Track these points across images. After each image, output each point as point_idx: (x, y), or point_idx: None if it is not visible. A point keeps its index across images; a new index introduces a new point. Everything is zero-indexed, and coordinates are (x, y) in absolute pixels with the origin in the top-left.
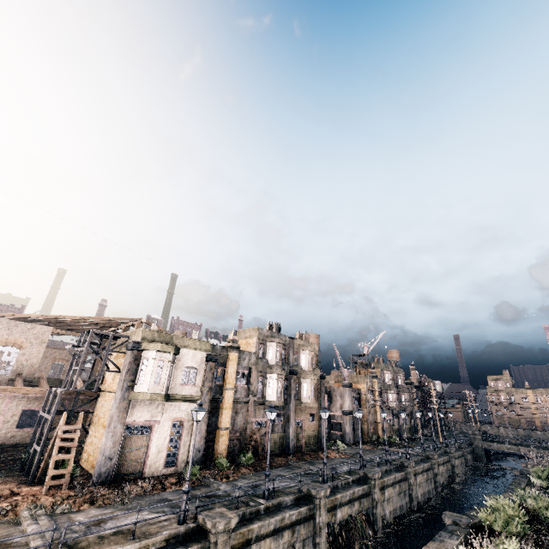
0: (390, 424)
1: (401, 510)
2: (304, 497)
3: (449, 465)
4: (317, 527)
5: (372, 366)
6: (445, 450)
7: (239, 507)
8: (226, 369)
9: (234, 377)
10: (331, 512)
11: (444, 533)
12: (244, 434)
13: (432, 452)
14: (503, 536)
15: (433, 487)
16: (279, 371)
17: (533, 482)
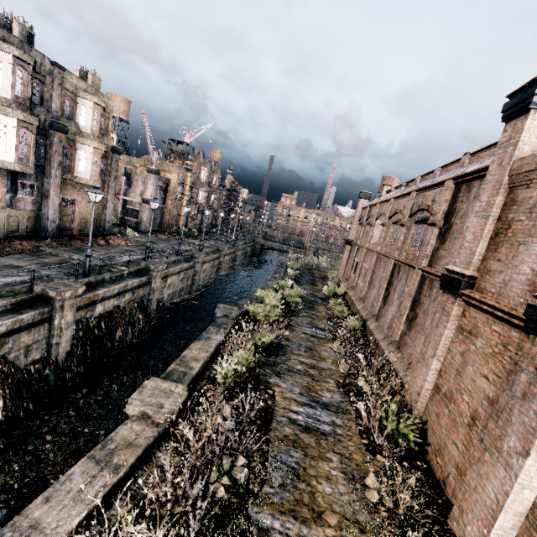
0: (194, 218)
1: (181, 292)
2: (38, 299)
3: (233, 255)
4: (57, 329)
5: (190, 158)
6: (234, 245)
7: None
8: None
9: None
10: (86, 309)
11: (213, 329)
12: None
13: (224, 245)
14: (266, 331)
15: (215, 271)
16: (20, 115)
17: (289, 273)
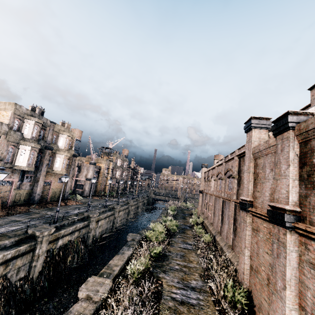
0: (114, 186)
1: (106, 230)
2: (29, 237)
3: (136, 205)
4: (36, 255)
5: (112, 155)
6: (137, 199)
7: None
8: None
9: None
10: (53, 242)
11: (125, 248)
12: None
13: (131, 200)
14: (156, 246)
15: (126, 216)
16: (33, 145)
17: (169, 212)
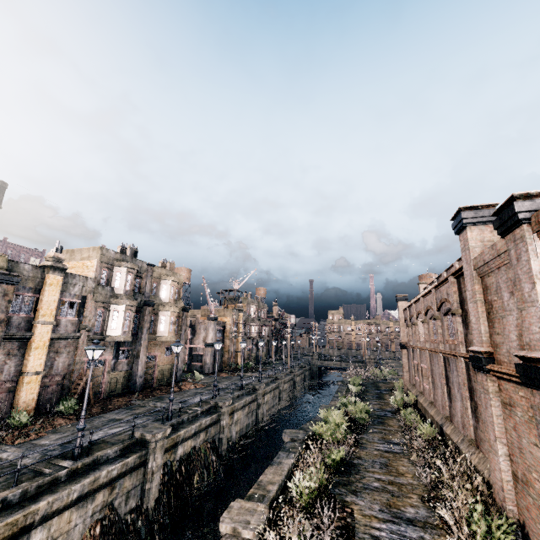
0: (249, 352)
1: (247, 428)
2: (137, 443)
3: (292, 382)
4: (149, 472)
5: (240, 301)
6: (291, 371)
7: (22, 481)
8: (40, 296)
9: (54, 308)
10: (171, 451)
11: (283, 454)
12: (70, 377)
13: (281, 373)
14: (333, 447)
15: (277, 402)
16: (128, 302)
17: (351, 389)
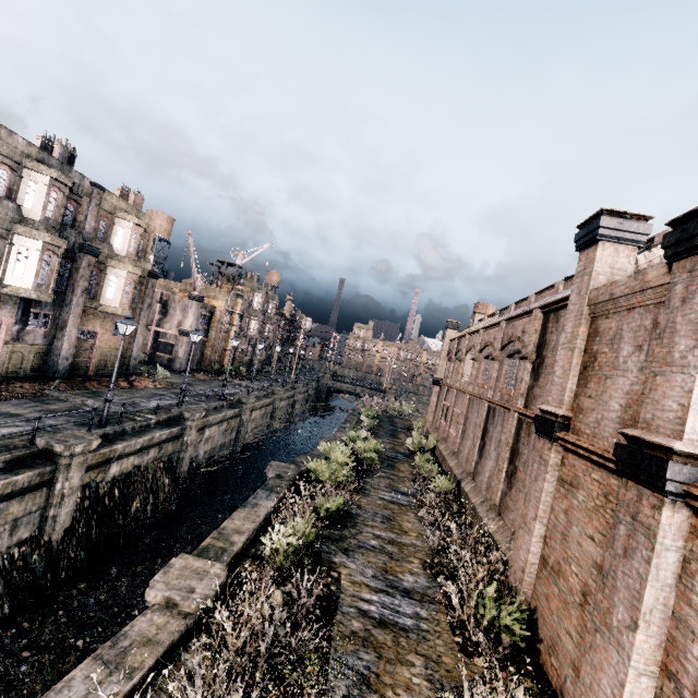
0: (243, 354)
1: (222, 448)
2: (39, 455)
3: (291, 400)
4: (57, 495)
5: (241, 282)
6: (293, 386)
7: None
8: None
9: None
10: (98, 469)
11: (262, 493)
12: None
13: (280, 387)
14: (331, 494)
15: (268, 421)
16: (48, 237)
17: (363, 421)
